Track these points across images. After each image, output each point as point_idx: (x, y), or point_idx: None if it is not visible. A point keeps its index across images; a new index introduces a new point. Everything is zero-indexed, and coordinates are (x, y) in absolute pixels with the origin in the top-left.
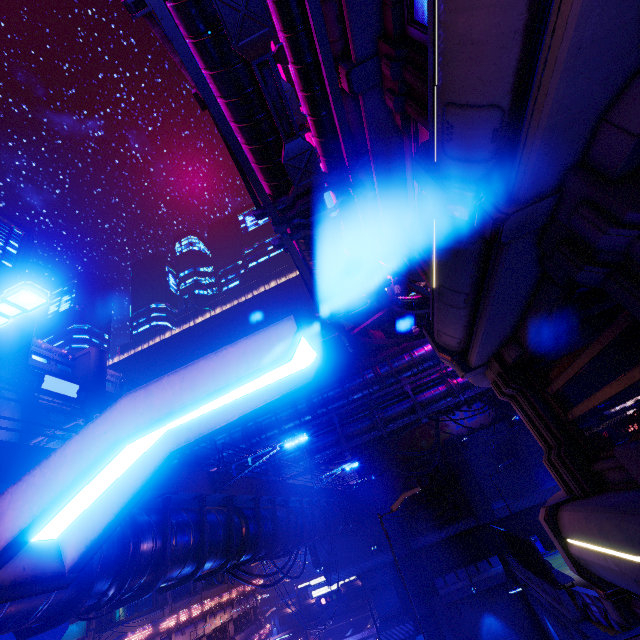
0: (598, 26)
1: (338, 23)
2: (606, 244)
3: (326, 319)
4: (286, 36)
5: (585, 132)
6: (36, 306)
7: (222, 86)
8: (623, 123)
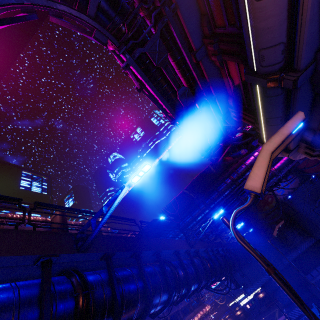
0: (317, 7)
1: (185, 40)
2: None
3: (206, 158)
4: (169, 53)
5: (319, 37)
6: (148, 170)
7: (150, 80)
8: None
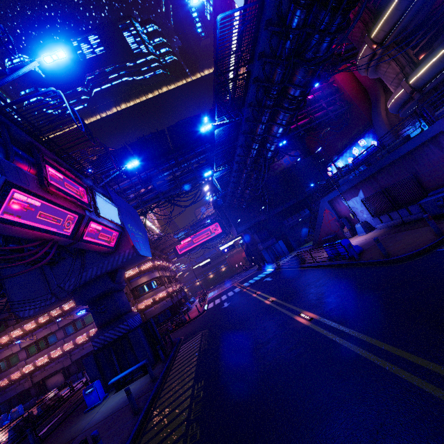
0: None
1: None
2: None
3: None
4: None
5: None
6: None
7: None
8: None
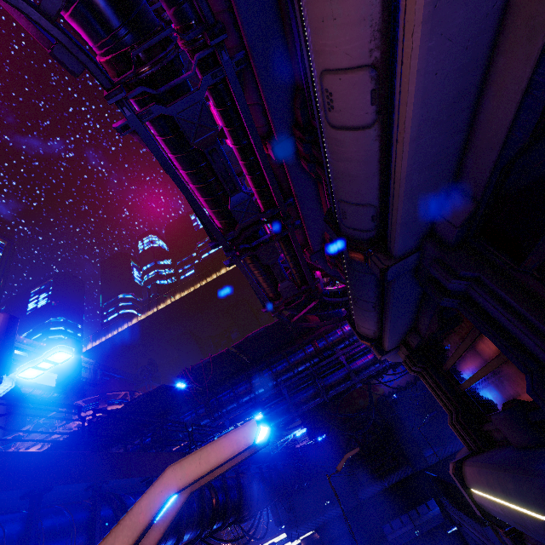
0: (419, 179)
1: (263, 116)
2: (452, 288)
3: (270, 313)
4: (227, 129)
5: (428, 220)
6: (65, 360)
7: (182, 163)
8: (448, 218)
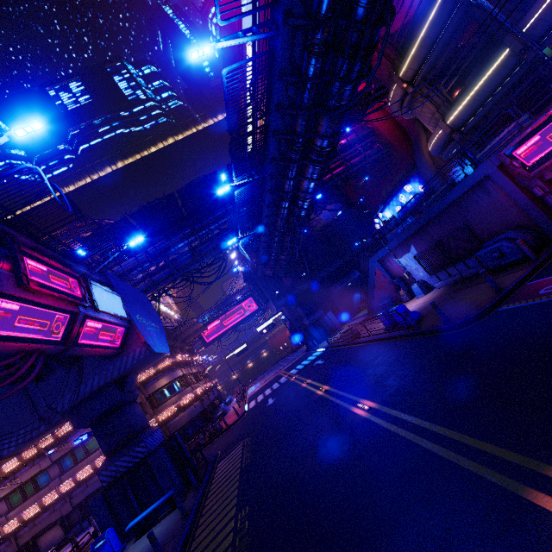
0: None
1: None
2: None
3: None
4: None
5: None
6: None
7: None
8: None
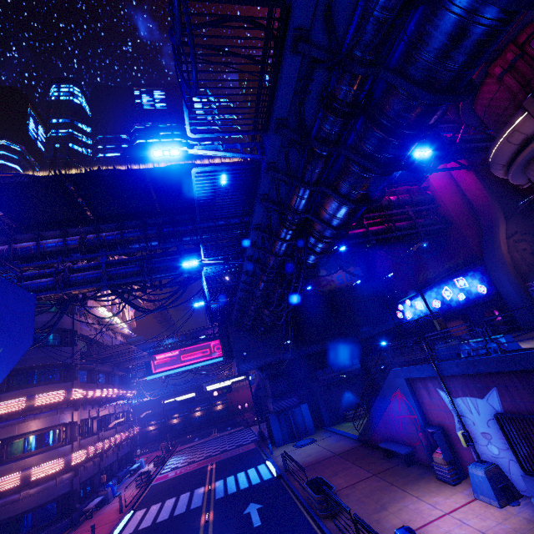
0: None
1: None
2: None
3: None
4: None
5: None
6: None
7: None
8: None
